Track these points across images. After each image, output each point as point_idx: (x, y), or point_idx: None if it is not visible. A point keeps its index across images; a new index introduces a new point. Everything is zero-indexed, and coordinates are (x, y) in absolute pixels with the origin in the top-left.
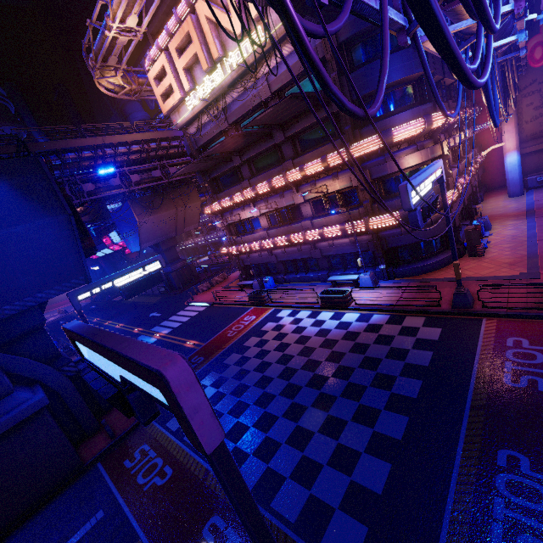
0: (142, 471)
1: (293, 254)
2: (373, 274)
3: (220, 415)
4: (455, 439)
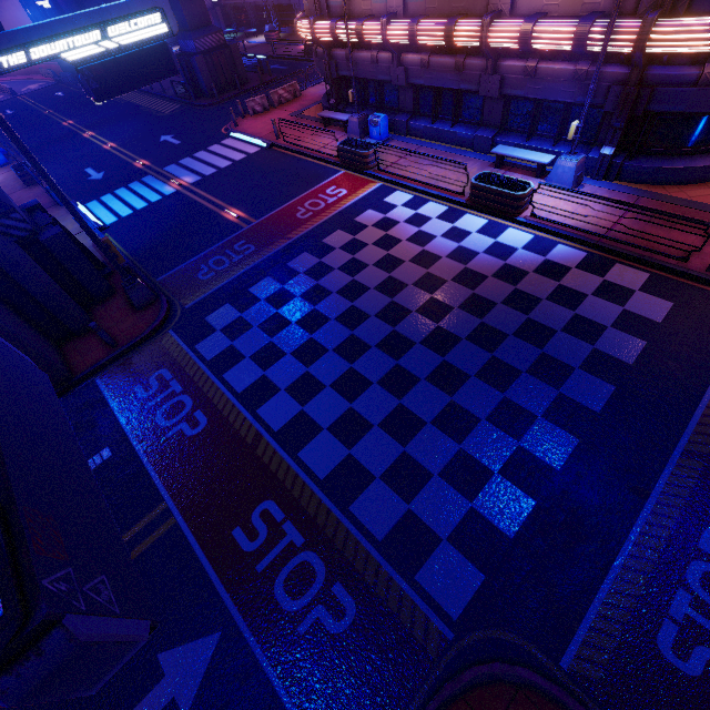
0: (162, 408)
1: (441, 75)
2: (583, 162)
3: (279, 354)
4: (643, 494)
